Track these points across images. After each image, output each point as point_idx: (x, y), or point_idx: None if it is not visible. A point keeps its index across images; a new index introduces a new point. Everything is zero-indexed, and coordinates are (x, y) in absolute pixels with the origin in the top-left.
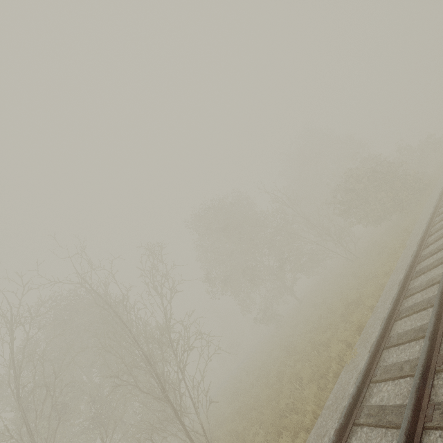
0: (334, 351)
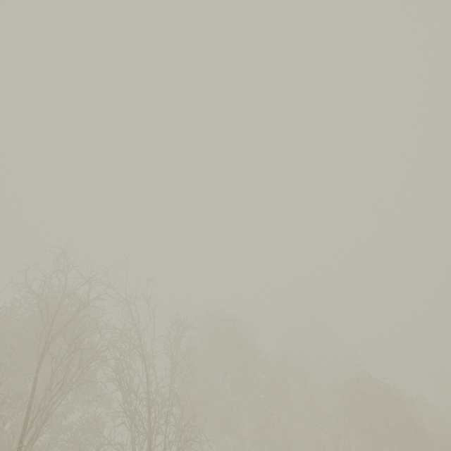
0: None
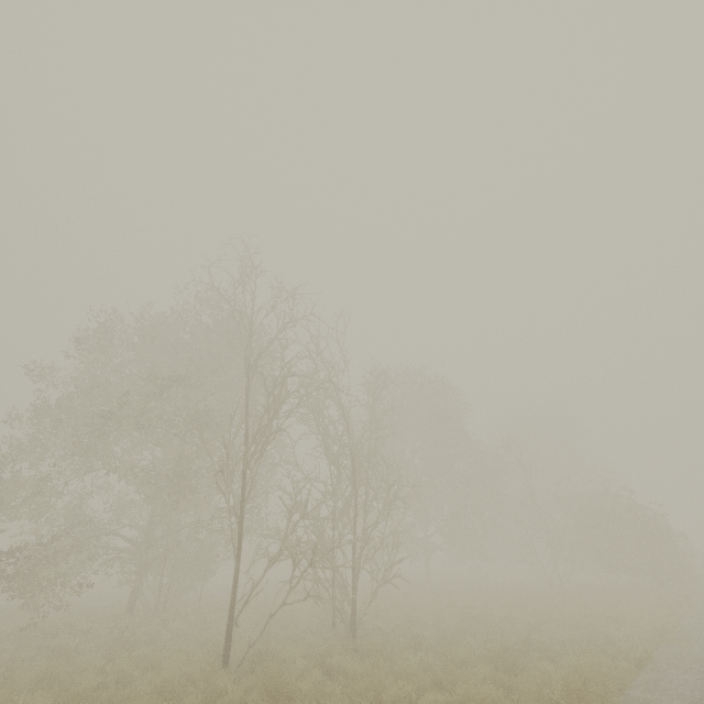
0: (622, 632)
